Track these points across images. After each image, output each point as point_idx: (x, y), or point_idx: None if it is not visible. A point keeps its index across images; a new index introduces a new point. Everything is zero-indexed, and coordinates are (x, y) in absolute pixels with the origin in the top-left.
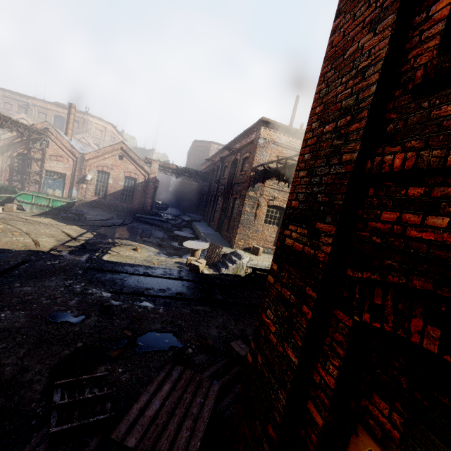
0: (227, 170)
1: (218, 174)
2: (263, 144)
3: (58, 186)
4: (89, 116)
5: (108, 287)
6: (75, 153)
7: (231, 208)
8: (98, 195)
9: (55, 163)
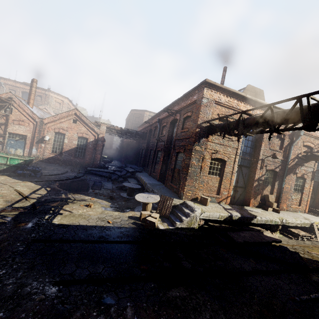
0: (165, 129)
1: (157, 133)
2: (206, 103)
3: (20, 146)
4: (50, 92)
5: (55, 272)
6: (35, 118)
7: (174, 161)
8: (55, 152)
9: (17, 127)
